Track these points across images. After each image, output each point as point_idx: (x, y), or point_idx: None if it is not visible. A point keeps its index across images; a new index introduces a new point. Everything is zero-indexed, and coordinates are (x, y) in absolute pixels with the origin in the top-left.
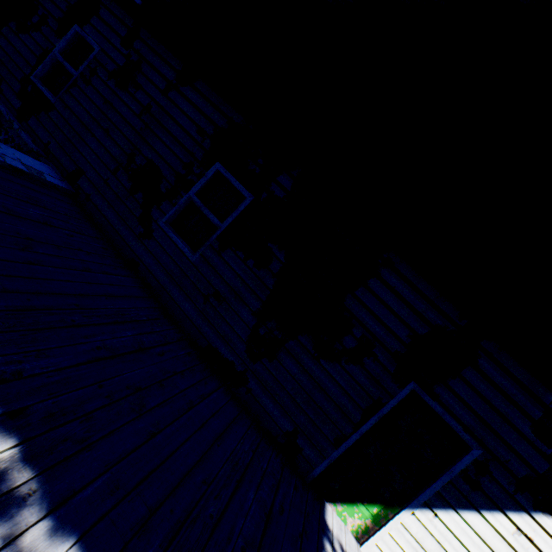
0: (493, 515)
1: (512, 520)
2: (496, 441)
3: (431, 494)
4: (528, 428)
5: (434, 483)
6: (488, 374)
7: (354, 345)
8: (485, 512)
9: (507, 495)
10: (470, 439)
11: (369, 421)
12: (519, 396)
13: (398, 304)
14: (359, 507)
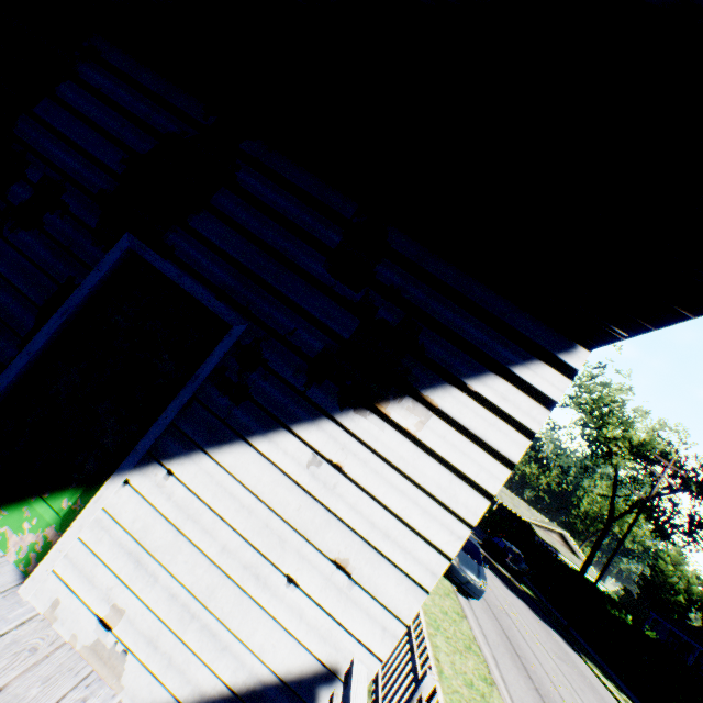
0: (274, 441)
1: (307, 440)
2: (271, 302)
3: (160, 433)
4: (321, 266)
5: (165, 410)
6: (254, 194)
7: (27, 197)
8: (258, 440)
9: (295, 395)
10: (226, 309)
11: (48, 324)
12: (304, 217)
13: (106, 114)
14: (34, 507)
